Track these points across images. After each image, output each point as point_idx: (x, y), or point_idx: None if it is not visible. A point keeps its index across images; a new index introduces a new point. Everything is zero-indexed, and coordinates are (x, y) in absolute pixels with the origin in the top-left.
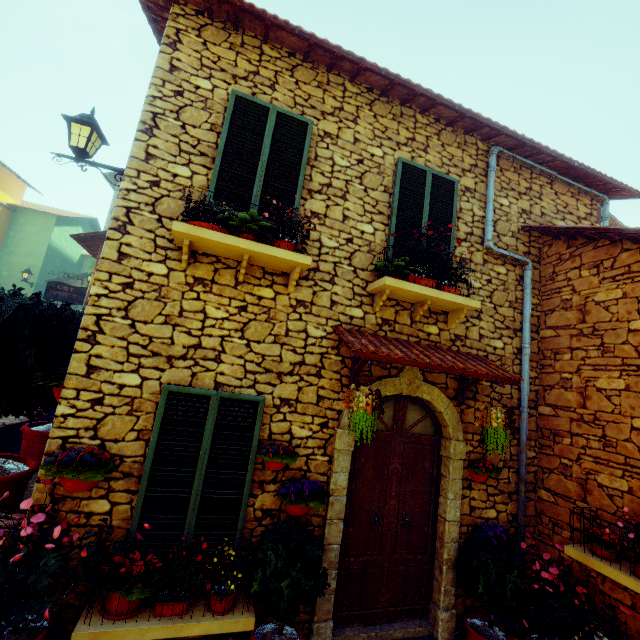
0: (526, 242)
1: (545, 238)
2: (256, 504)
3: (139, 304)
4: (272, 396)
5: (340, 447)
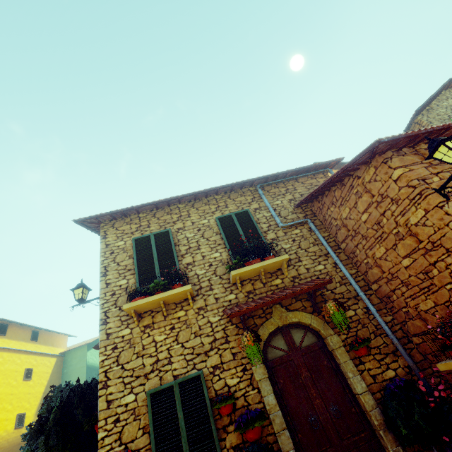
0: (301, 211)
1: (309, 204)
2: (227, 445)
3: (122, 354)
4: (207, 368)
5: (259, 378)
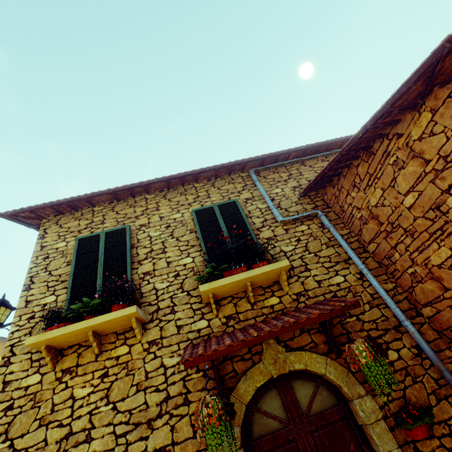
0: (309, 202)
1: (320, 192)
2: None
3: (17, 420)
4: (147, 451)
5: None
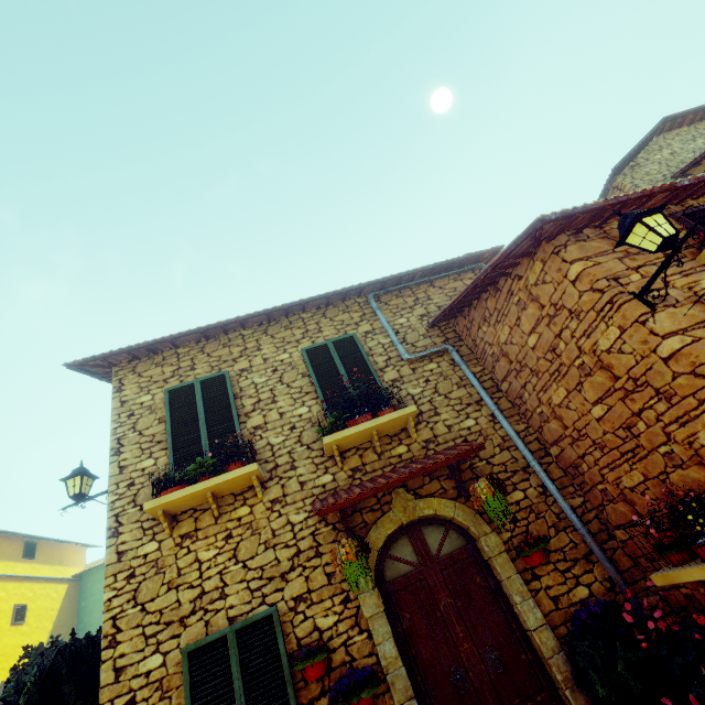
0: (439, 334)
1: (452, 321)
2: None
3: (143, 586)
4: (284, 601)
5: (369, 613)
